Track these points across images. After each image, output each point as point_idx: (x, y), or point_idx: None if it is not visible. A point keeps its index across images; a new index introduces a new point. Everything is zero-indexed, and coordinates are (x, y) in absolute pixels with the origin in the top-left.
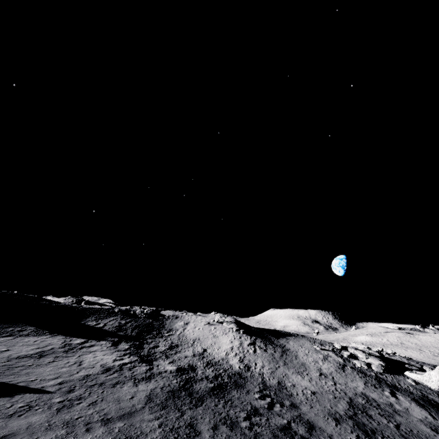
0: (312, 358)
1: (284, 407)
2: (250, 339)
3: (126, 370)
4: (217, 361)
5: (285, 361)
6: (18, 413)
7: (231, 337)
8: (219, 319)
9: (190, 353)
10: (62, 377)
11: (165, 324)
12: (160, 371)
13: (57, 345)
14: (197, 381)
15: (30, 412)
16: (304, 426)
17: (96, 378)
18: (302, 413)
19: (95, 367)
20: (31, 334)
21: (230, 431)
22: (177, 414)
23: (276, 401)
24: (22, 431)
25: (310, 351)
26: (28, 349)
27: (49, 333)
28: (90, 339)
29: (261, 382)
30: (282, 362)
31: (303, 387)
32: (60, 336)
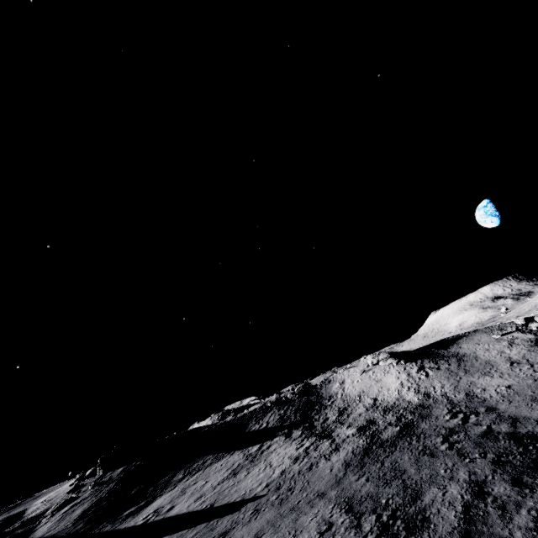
0: (495, 351)
1: (479, 415)
2: (416, 366)
3: (312, 452)
4: (393, 404)
5: (465, 369)
6: (253, 518)
7: (395, 373)
8: (372, 361)
9: (362, 409)
10: (264, 481)
11: (322, 394)
12: (342, 439)
13: (241, 460)
14: (382, 431)
15: (261, 513)
16: (507, 423)
17: (292, 470)
18: (501, 412)
19: (284, 462)
20: (213, 461)
21: (432, 458)
22: (377, 466)
23: (469, 414)
24: (266, 526)
25: (490, 344)
26: (221, 474)
27: (226, 453)
28: (263, 442)
29: (447, 402)
30: (462, 371)
31: (495, 387)
32: (237, 452)
